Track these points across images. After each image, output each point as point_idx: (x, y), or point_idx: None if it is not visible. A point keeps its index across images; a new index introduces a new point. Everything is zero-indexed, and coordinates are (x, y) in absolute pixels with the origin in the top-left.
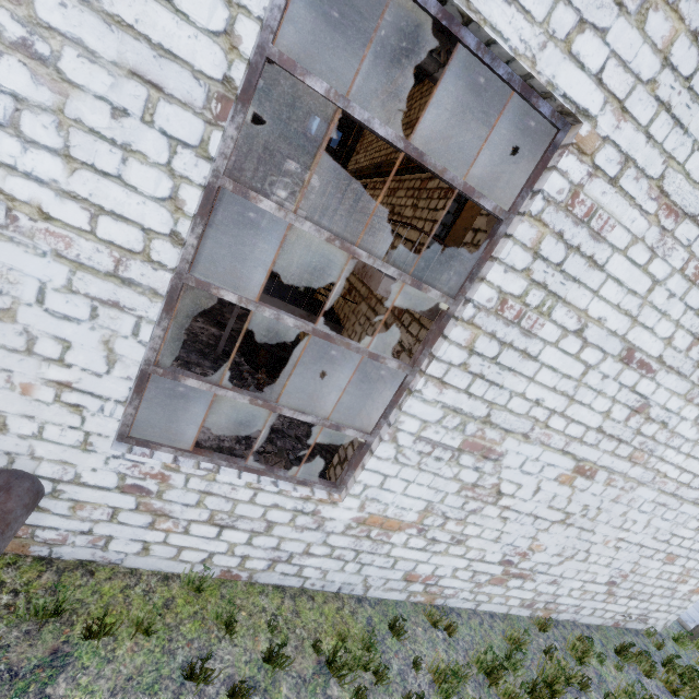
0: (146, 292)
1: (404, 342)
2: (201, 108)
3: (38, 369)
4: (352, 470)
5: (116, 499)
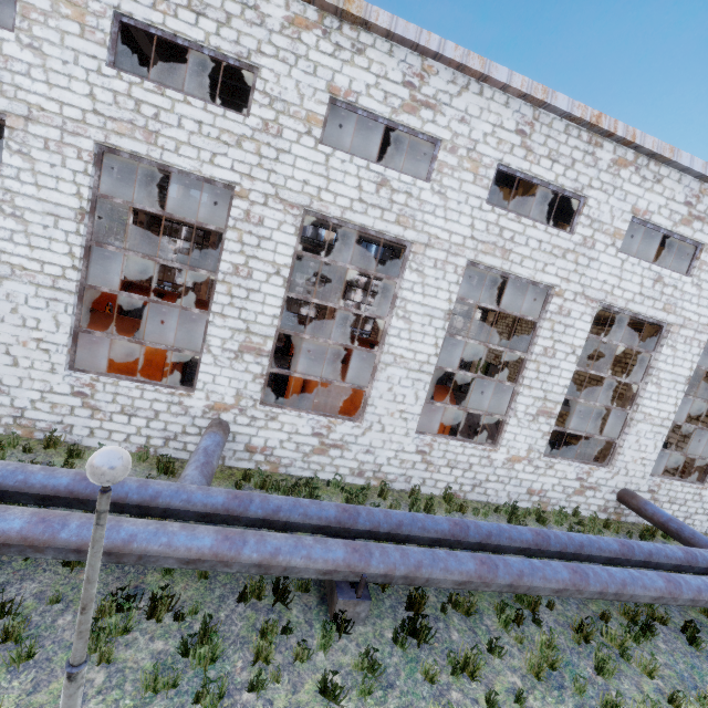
0: (666, 427)
1: (680, 420)
2: (684, 383)
3: (639, 455)
4: (707, 475)
5: (646, 495)
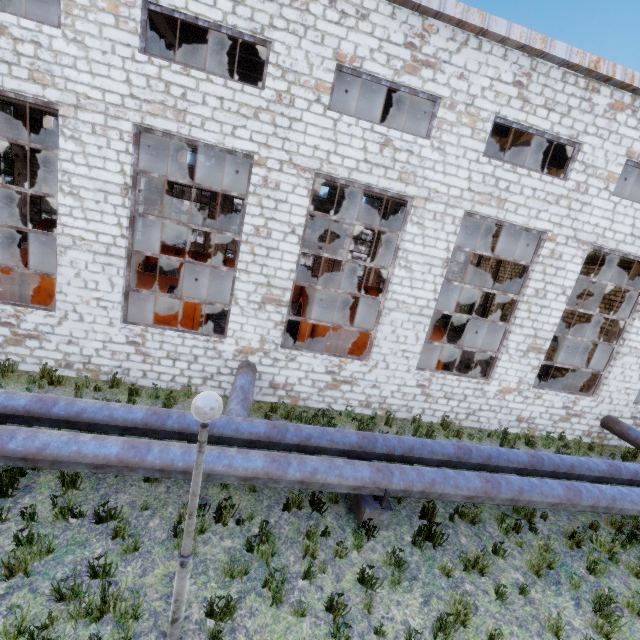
0: None
1: None
2: None
3: (623, 385)
4: None
5: (628, 421)
